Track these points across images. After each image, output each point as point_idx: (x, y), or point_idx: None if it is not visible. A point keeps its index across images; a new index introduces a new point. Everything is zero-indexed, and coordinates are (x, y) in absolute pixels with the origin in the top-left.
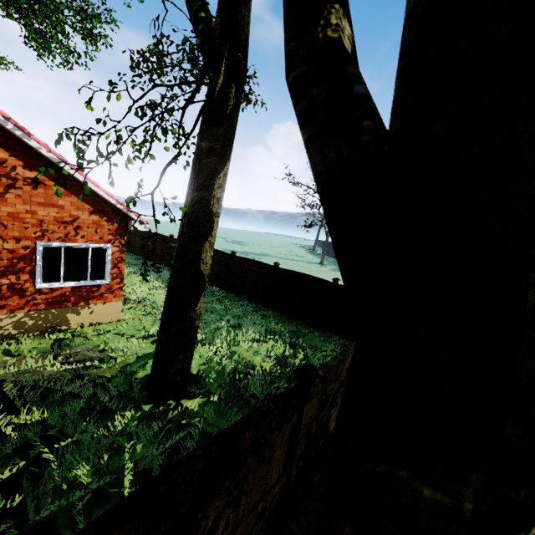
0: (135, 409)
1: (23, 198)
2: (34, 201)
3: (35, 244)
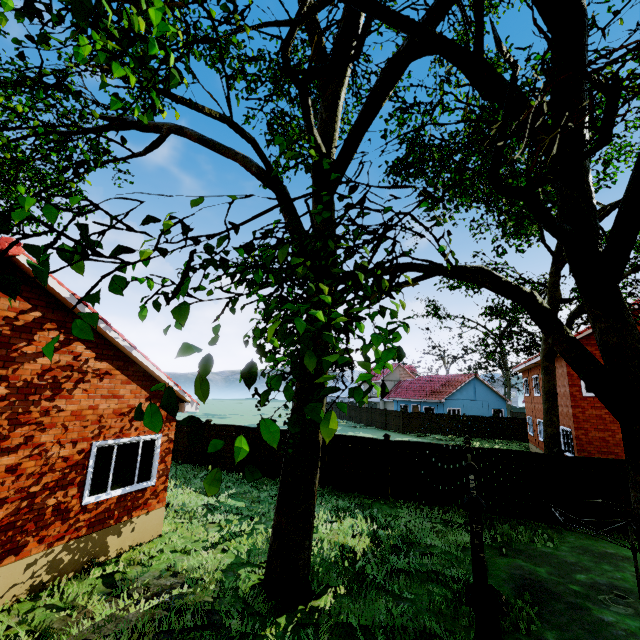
0: (273, 624)
1: (89, 392)
2: (98, 394)
3: (90, 445)
